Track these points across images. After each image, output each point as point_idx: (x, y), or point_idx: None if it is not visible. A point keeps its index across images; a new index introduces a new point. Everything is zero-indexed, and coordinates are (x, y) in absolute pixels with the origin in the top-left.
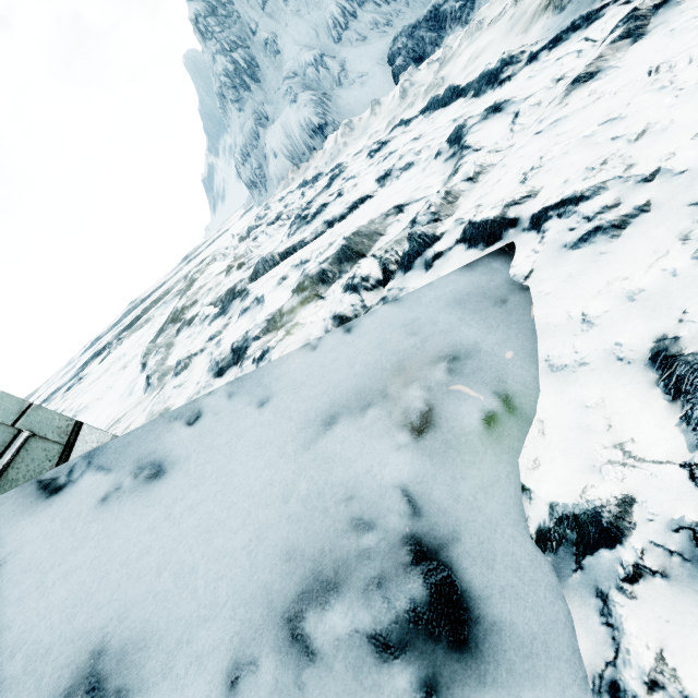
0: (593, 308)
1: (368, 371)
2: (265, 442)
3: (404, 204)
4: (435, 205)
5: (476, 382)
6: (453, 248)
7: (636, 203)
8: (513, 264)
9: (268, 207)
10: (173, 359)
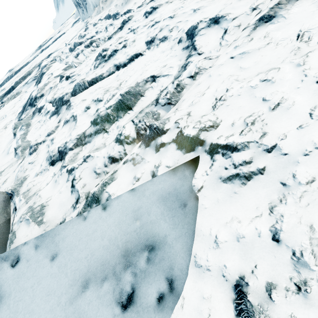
0: (221, 235)
1: (110, 245)
2: (51, 291)
3: (156, 76)
4: (170, 93)
5: (159, 269)
6: (170, 143)
7: (259, 166)
8: (195, 175)
9: (87, 27)
10: (30, 136)
